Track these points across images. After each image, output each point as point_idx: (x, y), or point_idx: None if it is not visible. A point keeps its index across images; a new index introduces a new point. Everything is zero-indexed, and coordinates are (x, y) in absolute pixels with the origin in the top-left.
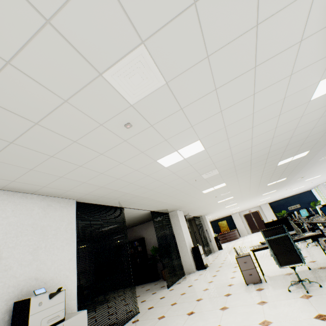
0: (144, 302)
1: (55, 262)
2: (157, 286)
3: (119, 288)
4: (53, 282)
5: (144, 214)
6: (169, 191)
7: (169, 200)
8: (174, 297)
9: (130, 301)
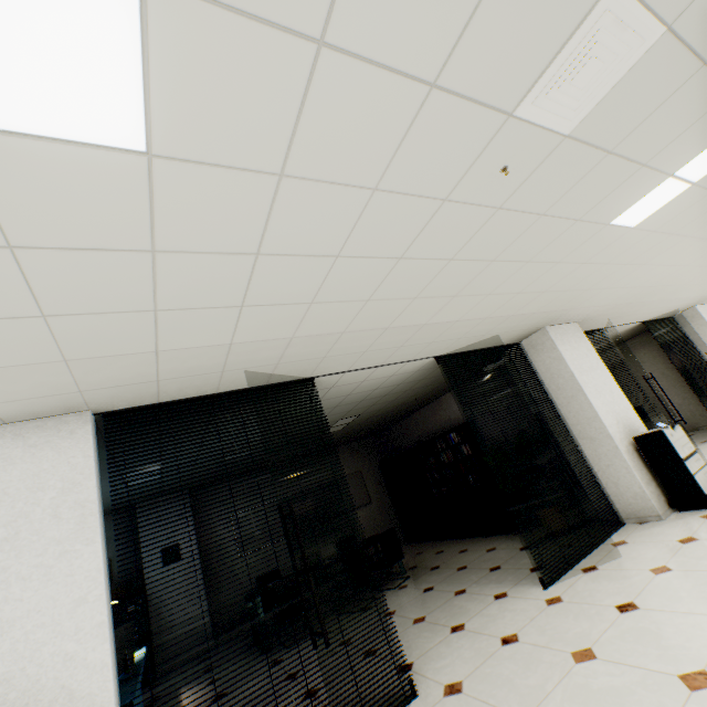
0: (454, 639)
1: (15, 623)
2: (522, 557)
3: (447, 538)
4: (12, 688)
5: (426, 368)
6: (419, 280)
7: (469, 311)
8: (546, 662)
9: (432, 610)
